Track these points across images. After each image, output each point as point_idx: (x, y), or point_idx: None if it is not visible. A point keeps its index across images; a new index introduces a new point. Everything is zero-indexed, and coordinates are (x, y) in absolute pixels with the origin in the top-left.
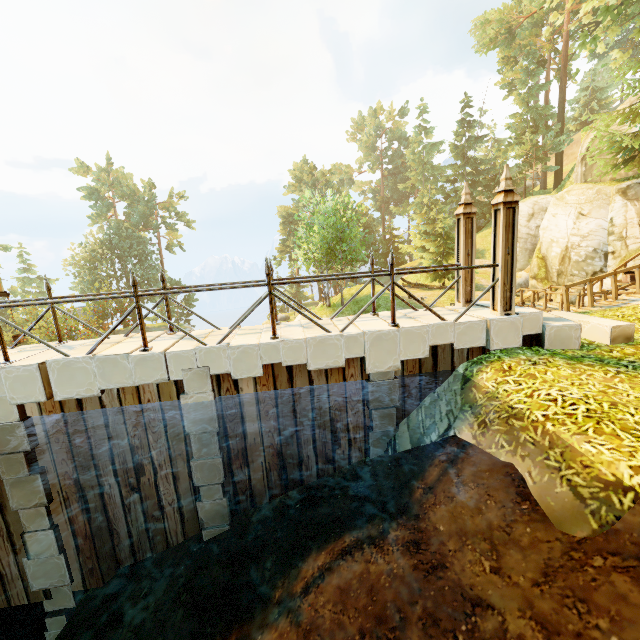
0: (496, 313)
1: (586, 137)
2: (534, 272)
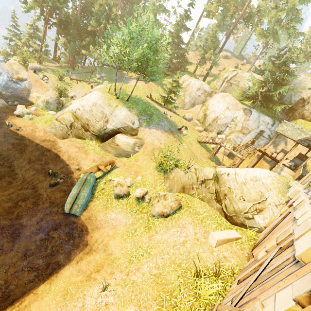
0: None
1: (232, 72)
2: (199, 118)
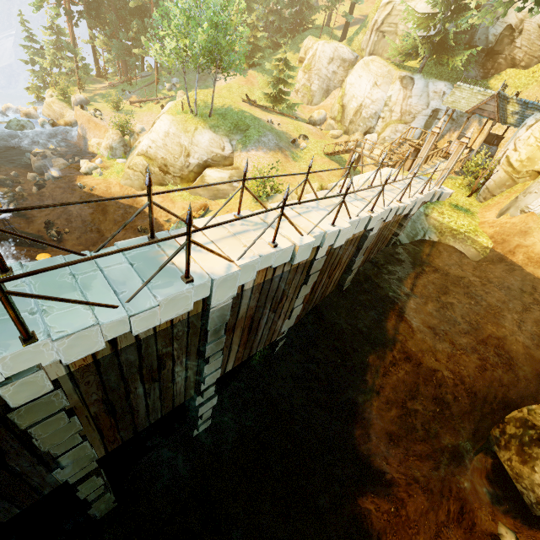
0: (436, 187)
1: (384, 9)
2: (335, 115)
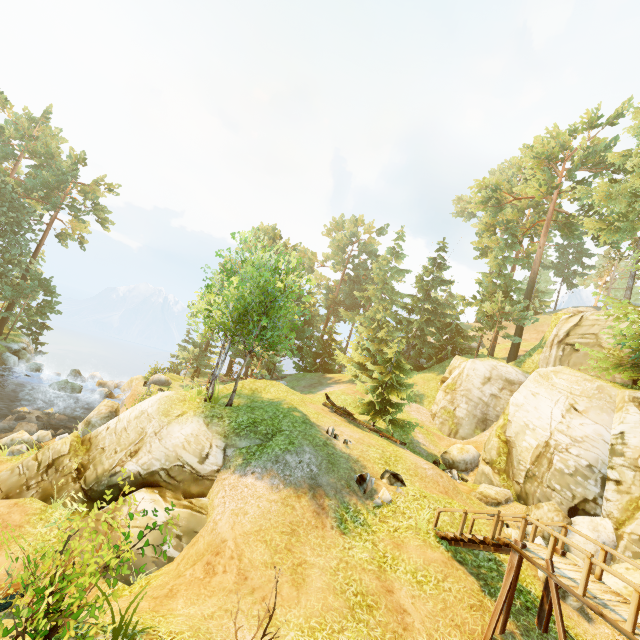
0: None
1: (565, 321)
2: (491, 456)
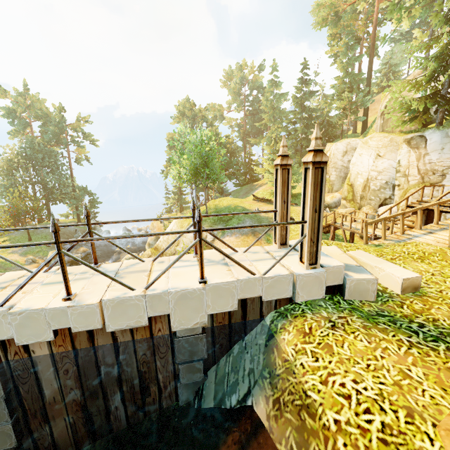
0: (303, 266)
1: (385, 98)
2: (345, 195)
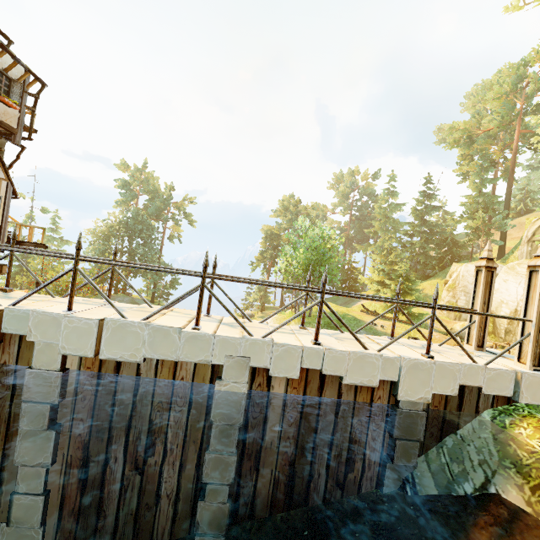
0: (524, 366)
1: (532, 224)
2: None
